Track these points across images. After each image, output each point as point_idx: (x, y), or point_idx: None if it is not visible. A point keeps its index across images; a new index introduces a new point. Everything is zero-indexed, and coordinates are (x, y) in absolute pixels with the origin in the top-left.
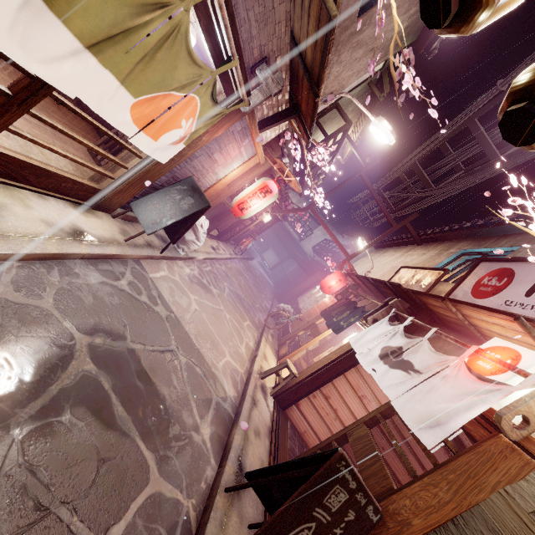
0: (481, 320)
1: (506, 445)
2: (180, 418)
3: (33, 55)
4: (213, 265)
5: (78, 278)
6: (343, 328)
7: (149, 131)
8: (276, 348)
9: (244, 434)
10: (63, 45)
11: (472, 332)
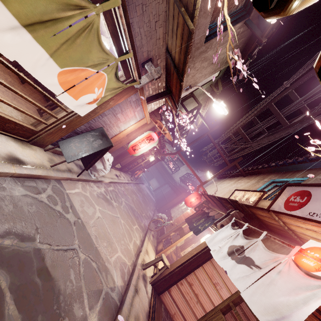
0: (297, 226)
1: None
2: (70, 311)
3: None
4: (115, 186)
5: (4, 191)
6: (201, 230)
7: (71, 92)
8: (155, 244)
9: None
10: (3, 20)
11: (291, 235)
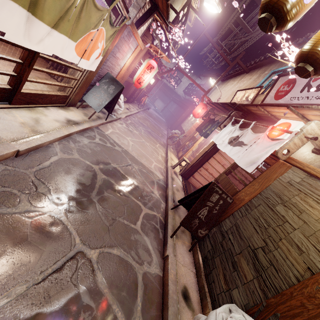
0: (276, 112)
1: (281, 163)
2: (144, 189)
3: (33, 42)
4: (131, 119)
5: (80, 143)
6: (209, 134)
7: (85, 57)
8: (176, 154)
9: (172, 191)
10: (43, 32)
11: (273, 119)
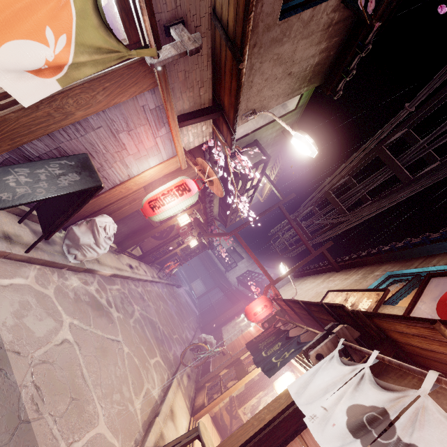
0: None
1: None
2: None
3: None
4: (125, 284)
5: None
6: (277, 367)
7: None
8: (191, 394)
9: None
10: None
11: None
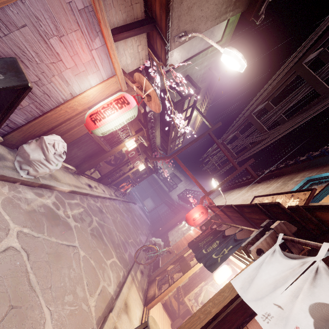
0: None
1: None
2: None
3: None
4: (84, 200)
5: None
6: (218, 262)
7: None
8: (144, 287)
9: None
10: None
11: None
